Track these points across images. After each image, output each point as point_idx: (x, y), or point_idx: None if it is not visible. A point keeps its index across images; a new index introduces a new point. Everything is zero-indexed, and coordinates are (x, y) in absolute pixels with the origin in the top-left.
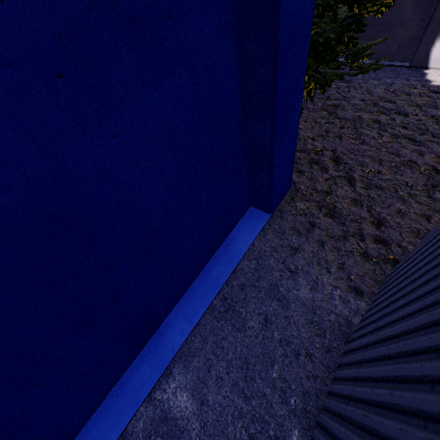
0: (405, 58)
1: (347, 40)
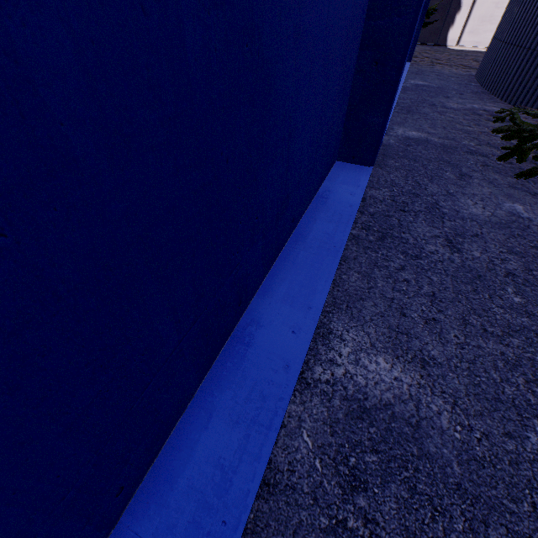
0: (433, 41)
1: None
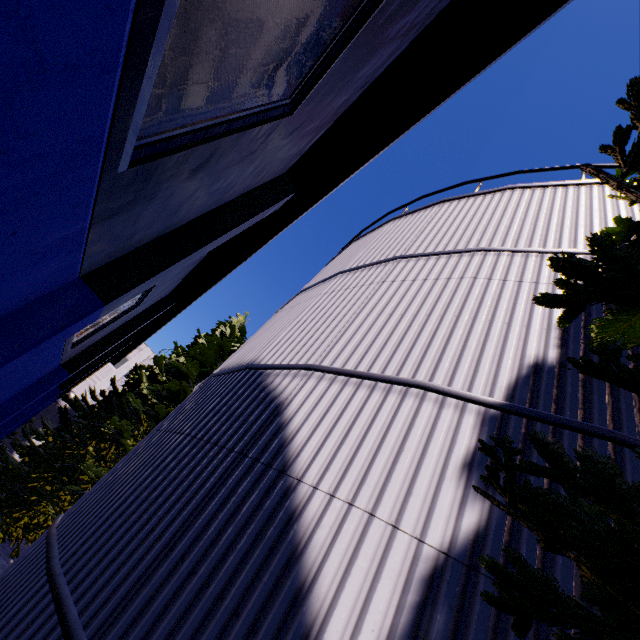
0: (10, 447)
1: None
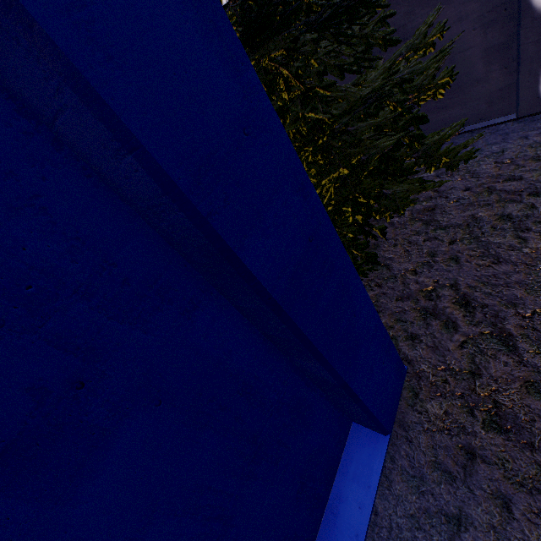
0: (506, 111)
1: (408, 141)
